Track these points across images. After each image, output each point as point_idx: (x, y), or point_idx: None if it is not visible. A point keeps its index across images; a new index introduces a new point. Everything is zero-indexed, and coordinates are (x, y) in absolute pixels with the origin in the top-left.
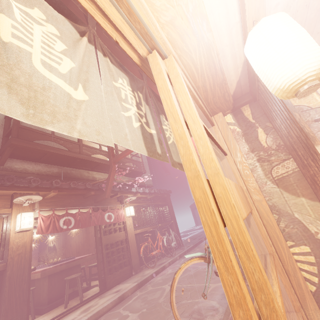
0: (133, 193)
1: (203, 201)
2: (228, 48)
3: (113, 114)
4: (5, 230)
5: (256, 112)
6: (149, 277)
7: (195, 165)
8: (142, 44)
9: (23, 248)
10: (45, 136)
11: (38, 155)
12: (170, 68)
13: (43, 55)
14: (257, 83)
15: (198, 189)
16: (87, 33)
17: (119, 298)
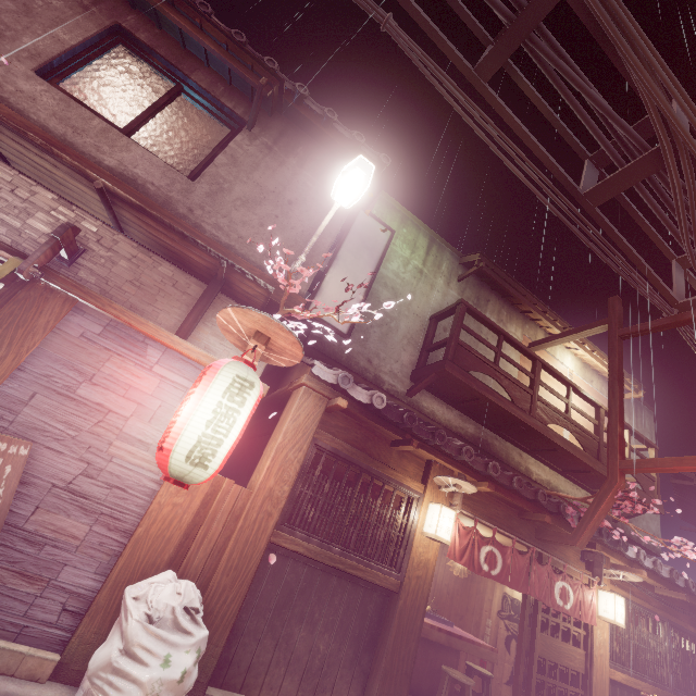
0: (625, 559)
1: None
2: None
3: None
4: (411, 521)
5: None
6: None
7: None
8: None
9: (424, 569)
10: (485, 366)
11: (461, 396)
12: None
13: None
14: None
15: None
16: None
17: None
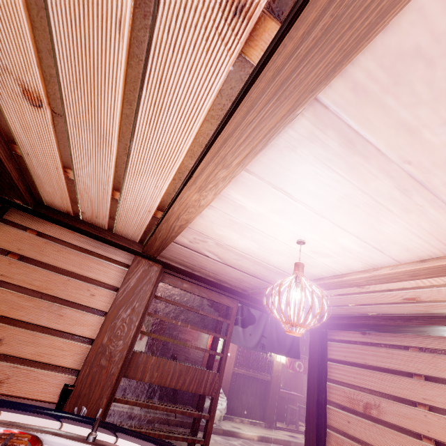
0: None
1: None
2: None
3: None
4: (272, 357)
5: None
6: None
7: None
8: None
9: (278, 372)
10: None
11: None
12: None
13: None
14: None
15: None
16: None
17: None
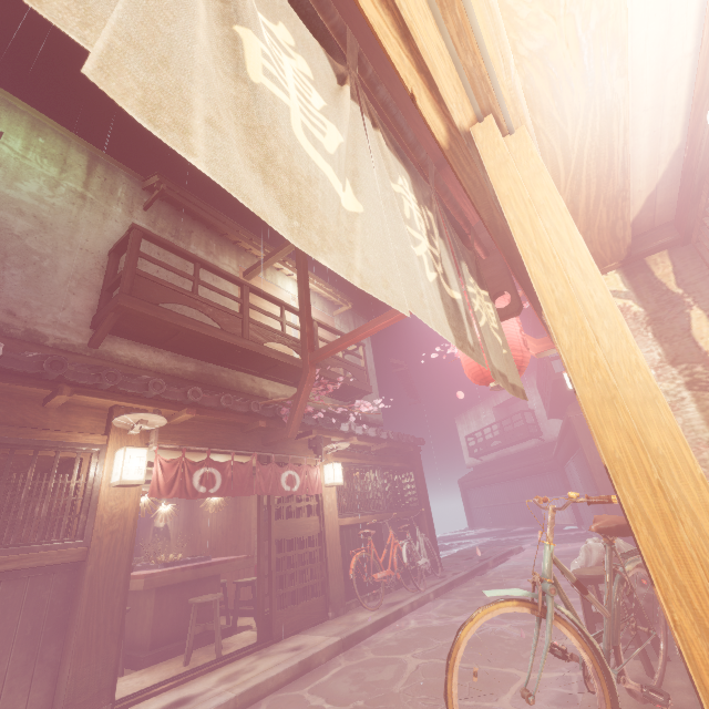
0: (343, 434)
1: (628, 459)
2: (648, 115)
3: (399, 248)
4: (93, 478)
5: (688, 269)
6: (366, 630)
7: (605, 373)
8: (467, 102)
9: (121, 521)
10: (181, 296)
11: (162, 334)
12: (521, 155)
13: (302, 114)
14: (704, 201)
15: (613, 430)
16: (348, 78)
17: (301, 664)
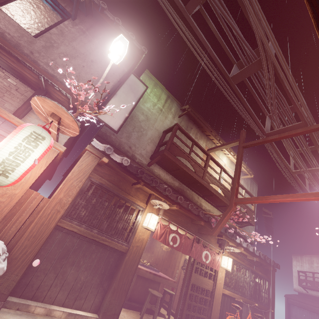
0: (236, 243)
1: None
2: None
3: None
4: (137, 220)
5: None
6: None
7: None
8: None
9: (141, 242)
10: (184, 155)
11: (172, 168)
12: None
13: None
14: None
15: None
16: None
17: None
